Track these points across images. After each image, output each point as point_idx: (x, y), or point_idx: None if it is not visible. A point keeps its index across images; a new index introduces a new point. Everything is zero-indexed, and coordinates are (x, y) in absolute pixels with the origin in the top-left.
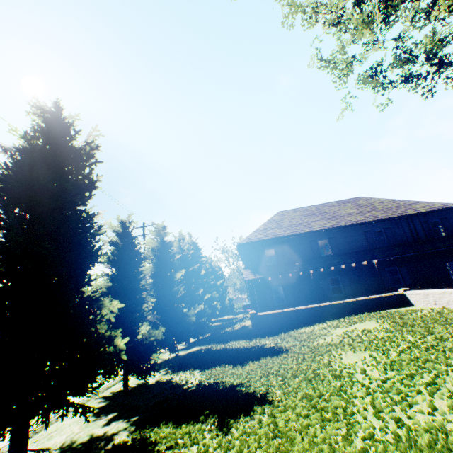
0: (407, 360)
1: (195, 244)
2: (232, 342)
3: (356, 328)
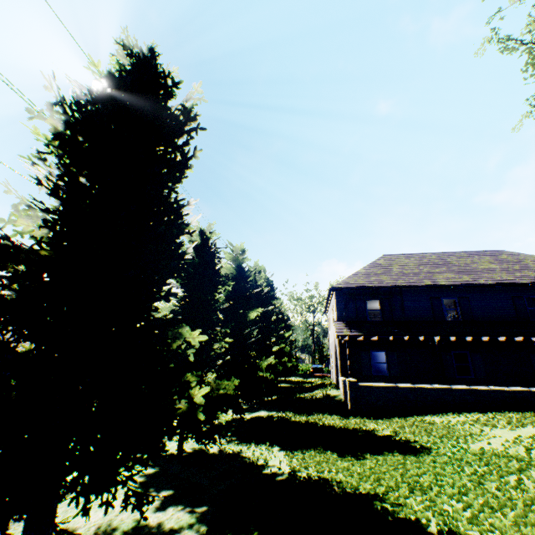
0: None
1: (269, 281)
2: (317, 416)
3: None
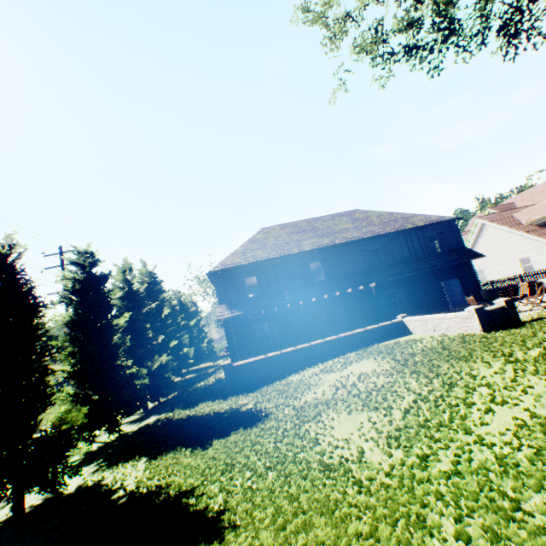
0: (416, 427)
1: (153, 275)
2: (201, 406)
3: (352, 371)
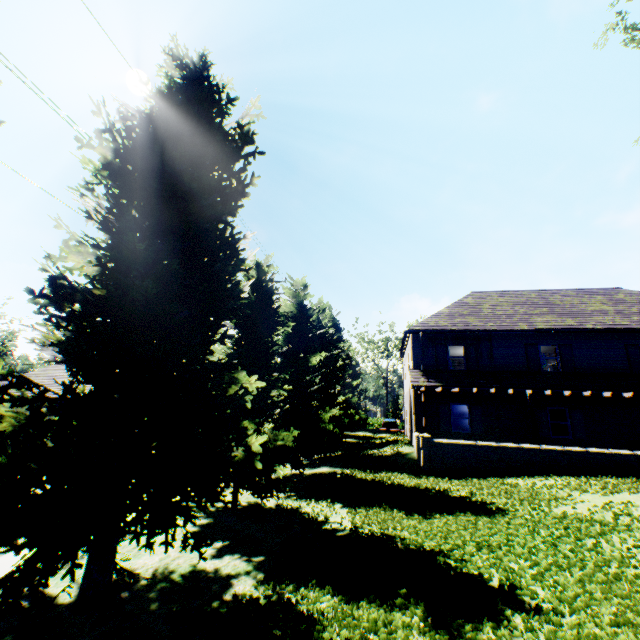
0: None
1: (335, 321)
2: (385, 474)
3: (630, 501)
